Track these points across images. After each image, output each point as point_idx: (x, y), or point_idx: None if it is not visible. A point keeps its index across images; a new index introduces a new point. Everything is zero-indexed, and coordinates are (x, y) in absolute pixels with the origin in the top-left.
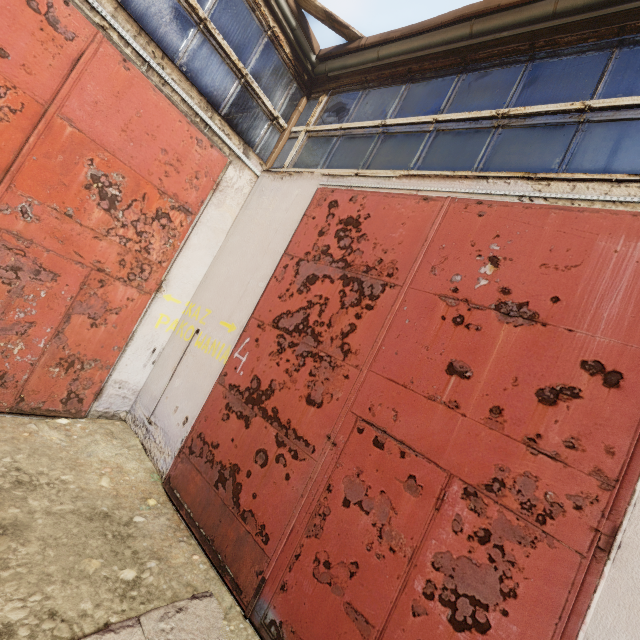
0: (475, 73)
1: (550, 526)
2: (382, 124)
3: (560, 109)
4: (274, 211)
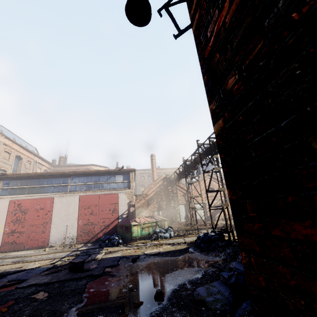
0: (31, 180)
1: (48, 223)
2: (18, 187)
3: (42, 186)
4: (1, 205)
